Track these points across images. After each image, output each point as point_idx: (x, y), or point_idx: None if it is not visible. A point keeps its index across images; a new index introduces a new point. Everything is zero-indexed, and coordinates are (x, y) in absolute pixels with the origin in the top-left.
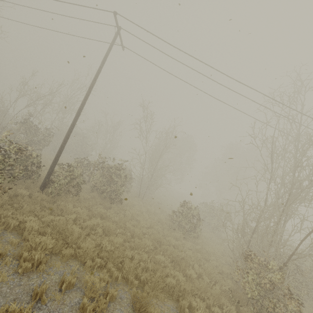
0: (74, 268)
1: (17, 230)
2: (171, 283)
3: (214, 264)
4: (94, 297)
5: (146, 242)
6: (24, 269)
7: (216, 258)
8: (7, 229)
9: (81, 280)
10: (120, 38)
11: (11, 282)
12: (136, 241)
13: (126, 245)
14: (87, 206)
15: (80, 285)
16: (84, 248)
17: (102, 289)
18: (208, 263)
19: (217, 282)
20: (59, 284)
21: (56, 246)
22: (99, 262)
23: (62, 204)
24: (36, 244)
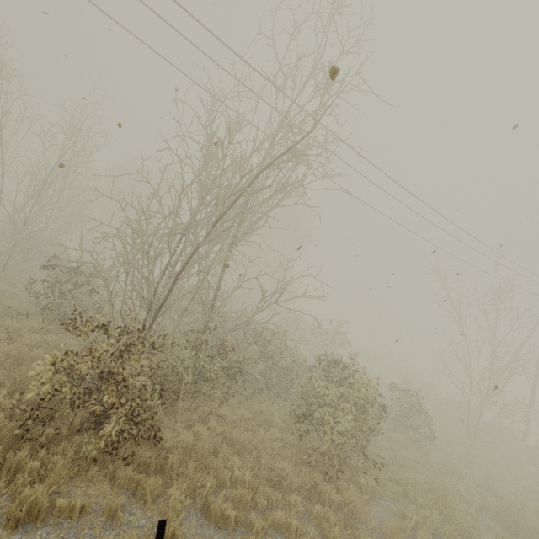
0: None
1: None
2: None
3: None
4: None
5: None
6: None
7: None
8: None
9: None
10: None
11: None
12: None
13: None
14: None
15: None
16: None
17: None
18: None
19: None
20: None
21: None
22: None
23: None
24: None
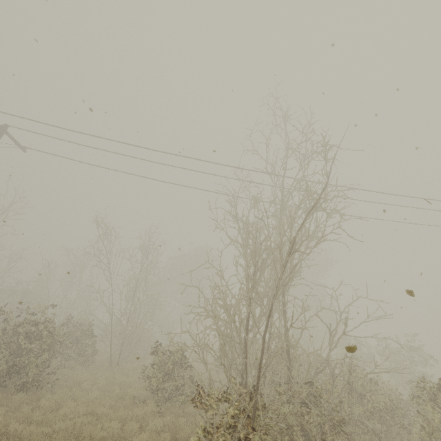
0: None
1: None
2: None
3: None
4: None
5: None
6: None
7: None
8: None
9: None
10: (10, 137)
11: None
12: None
13: None
14: None
15: None
16: None
17: None
18: None
19: None
20: None
21: None
22: None
23: None
24: None
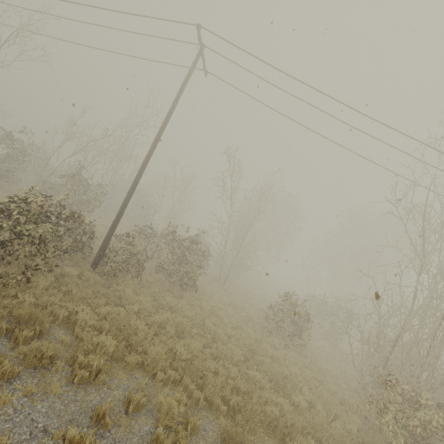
0: (142, 382)
1: (66, 323)
2: (273, 413)
3: (331, 389)
4: (170, 425)
5: (234, 350)
6: (80, 379)
7: (333, 380)
8: (54, 321)
9: (152, 400)
10: (203, 60)
11: (65, 396)
12: (220, 348)
13: (207, 353)
14: (151, 292)
15: (150, 407)
16: (153, 354)
17: (180, 415)
18: (321, 386)
19: (337, 417)
20: (125, 404)
21: (117, 348)
22: (173, 375)
23: (120, 289)
24: (93, 345)
